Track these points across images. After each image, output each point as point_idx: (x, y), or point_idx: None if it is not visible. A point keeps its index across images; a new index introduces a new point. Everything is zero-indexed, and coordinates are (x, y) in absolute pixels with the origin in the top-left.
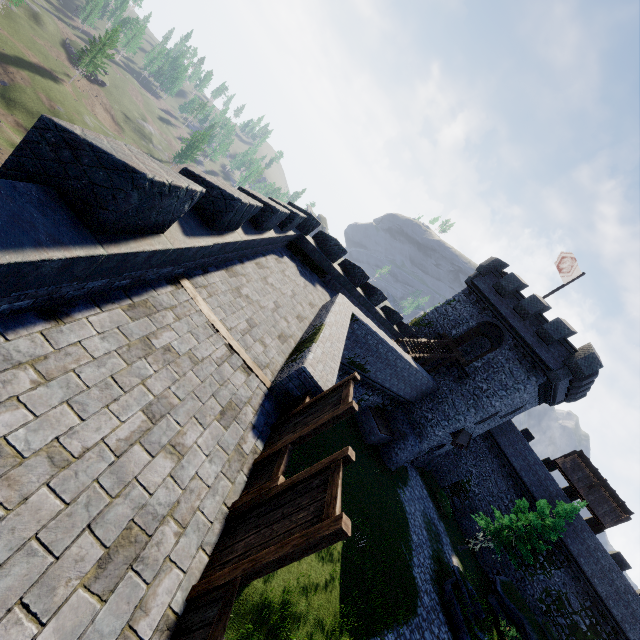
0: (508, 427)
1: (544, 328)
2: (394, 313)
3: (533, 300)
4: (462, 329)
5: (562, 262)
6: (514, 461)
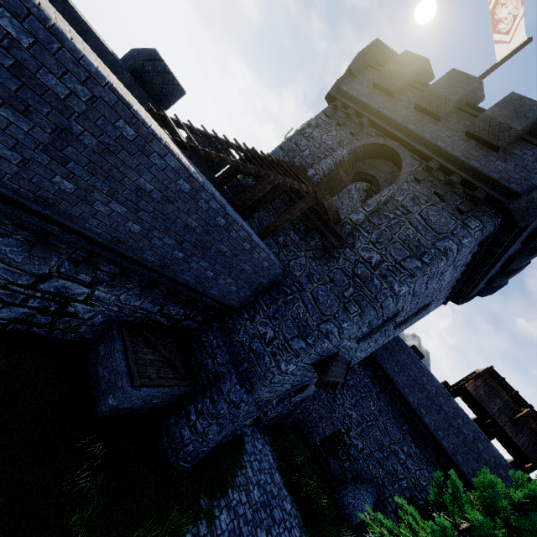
0: (395, 345)
1: (488, 116)
2: (145, 53)
3: (454, 77)
4: (325, 164)
5: (501, 2)
6: (408, 394)
